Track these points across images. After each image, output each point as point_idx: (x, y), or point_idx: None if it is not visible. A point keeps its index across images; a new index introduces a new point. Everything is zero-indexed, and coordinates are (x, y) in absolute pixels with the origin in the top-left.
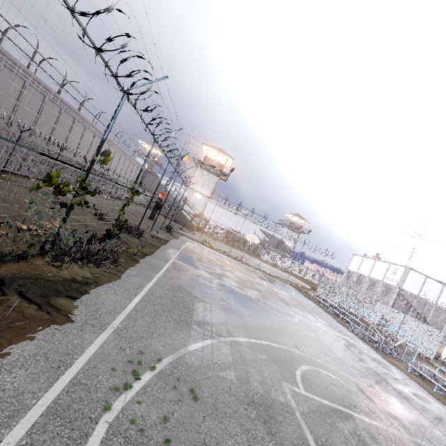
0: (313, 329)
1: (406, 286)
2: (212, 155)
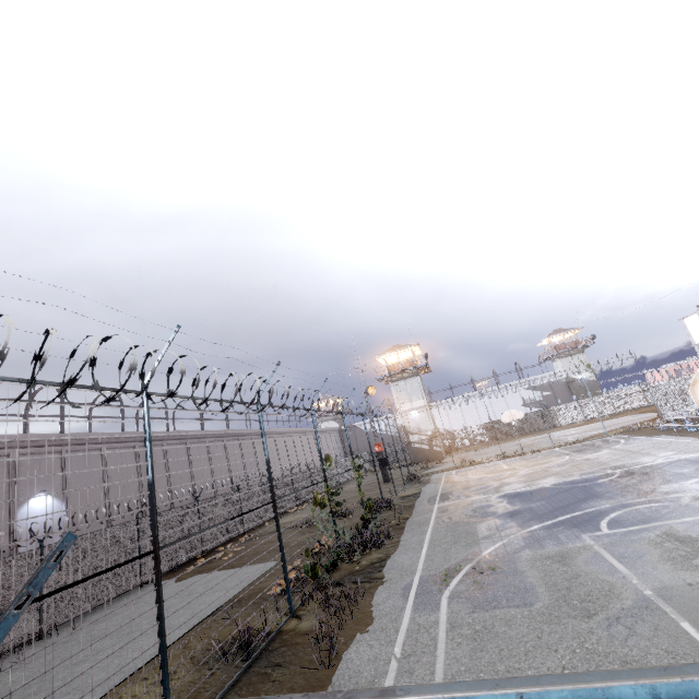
0: (643, 472)
1: None
2: (393, 359)
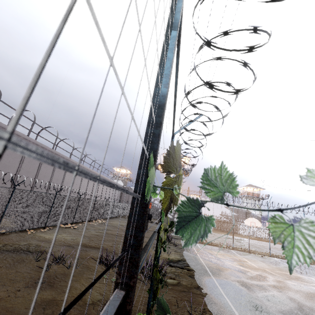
0: None
1: None
2: None
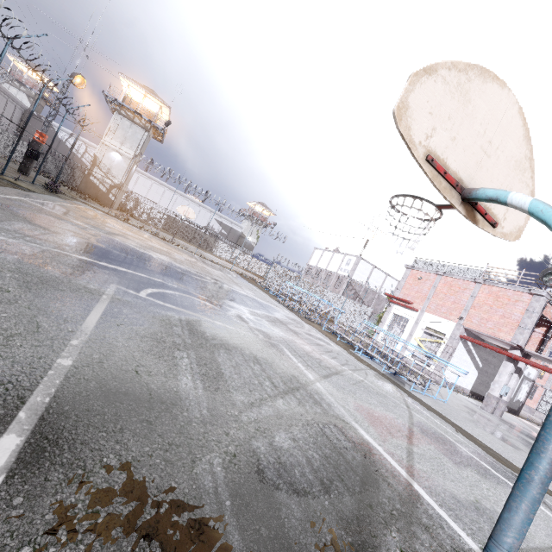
0: (226, 289)
1: (356, 276)
2: (139, 98)
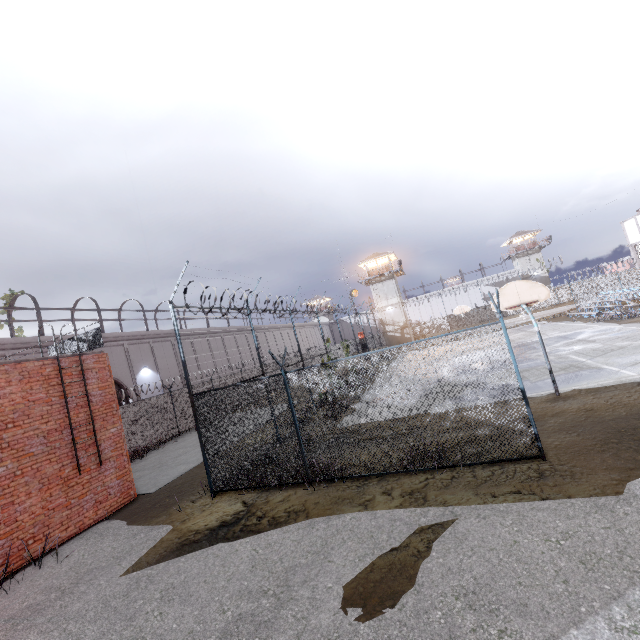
0: (528, 344)
1: None
2: (373, 264)
